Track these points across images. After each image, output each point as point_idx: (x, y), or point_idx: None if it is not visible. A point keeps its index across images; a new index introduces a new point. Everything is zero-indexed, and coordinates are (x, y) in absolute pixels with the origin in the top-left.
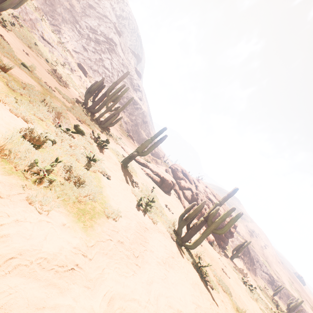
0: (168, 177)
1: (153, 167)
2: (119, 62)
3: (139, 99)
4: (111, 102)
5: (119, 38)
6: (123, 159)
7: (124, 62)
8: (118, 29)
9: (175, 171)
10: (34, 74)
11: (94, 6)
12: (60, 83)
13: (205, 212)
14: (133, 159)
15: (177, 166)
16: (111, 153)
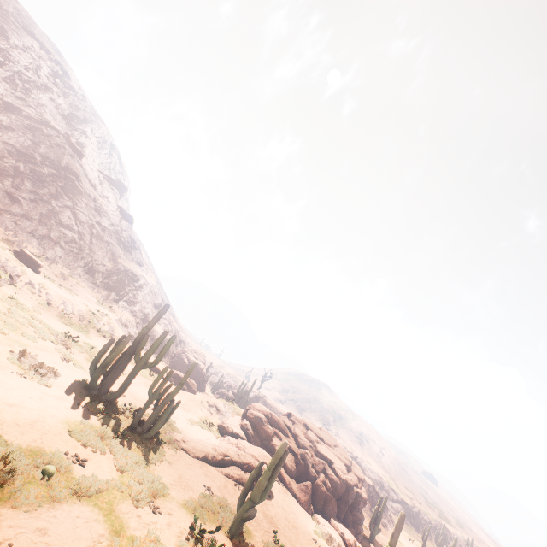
0: (264, 459)
1: (237, 453)
2: (89, 207)
3: (137, 264)
4: (89, 295)
5: (80, 161)
6: (233, 525)
7: (100, 205)
8: (76, 146)
9: (258, 424)
10: (61, 468)
11: (16, 105)
12: (46, 381)
13: (326, 489)
14: (207, 463)
15: (256, 410)
16: (213, 529)
